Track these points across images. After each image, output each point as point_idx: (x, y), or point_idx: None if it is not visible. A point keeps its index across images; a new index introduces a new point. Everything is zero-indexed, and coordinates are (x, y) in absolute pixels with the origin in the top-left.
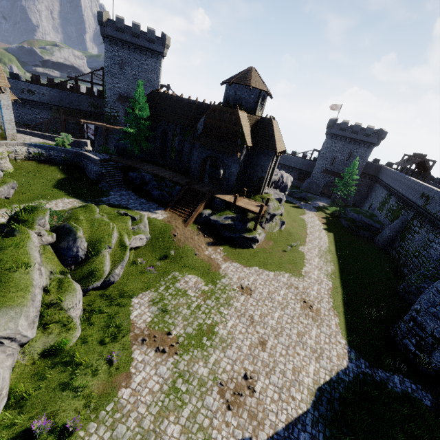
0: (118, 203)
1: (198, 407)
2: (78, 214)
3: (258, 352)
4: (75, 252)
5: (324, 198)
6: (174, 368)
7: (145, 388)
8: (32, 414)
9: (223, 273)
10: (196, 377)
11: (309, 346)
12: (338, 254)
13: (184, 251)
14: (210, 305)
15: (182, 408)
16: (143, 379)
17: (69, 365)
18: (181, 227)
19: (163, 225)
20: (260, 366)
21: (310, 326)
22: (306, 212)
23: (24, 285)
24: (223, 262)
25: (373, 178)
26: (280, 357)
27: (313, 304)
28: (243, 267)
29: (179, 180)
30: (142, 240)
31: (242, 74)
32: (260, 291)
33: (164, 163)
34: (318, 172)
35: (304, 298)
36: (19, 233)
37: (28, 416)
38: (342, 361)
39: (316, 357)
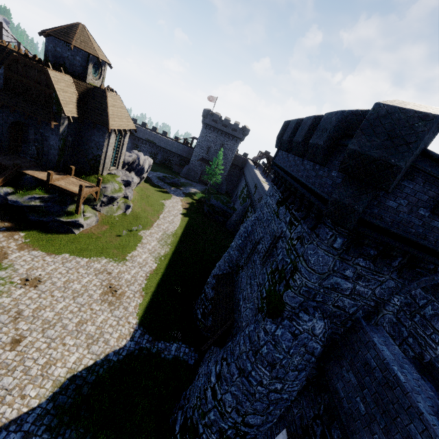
0: None
1: None
2: None
3: (1, 353)
4: None
5: (201, 185)
6: None
7: None
8: None
9: (6, 264)
10: None
11: (85, 334)
12: (182, 237)
13: None
14: None
15: None
16: None
17: None
18: None
19: None
20: None
21: (101, 311)
22: (172, 197)
23: None
24: (16, 251)
25: (242, 170)
26: (34, 353)
27: (119, 289)
28: (46, 255)
29: None
30: None
31: (64, 28)
32: (53, 281)
33: None
34: (196, 160)
35: (113, 282)
36: None
37: None
38: (120, 342)
39: (89, 343)
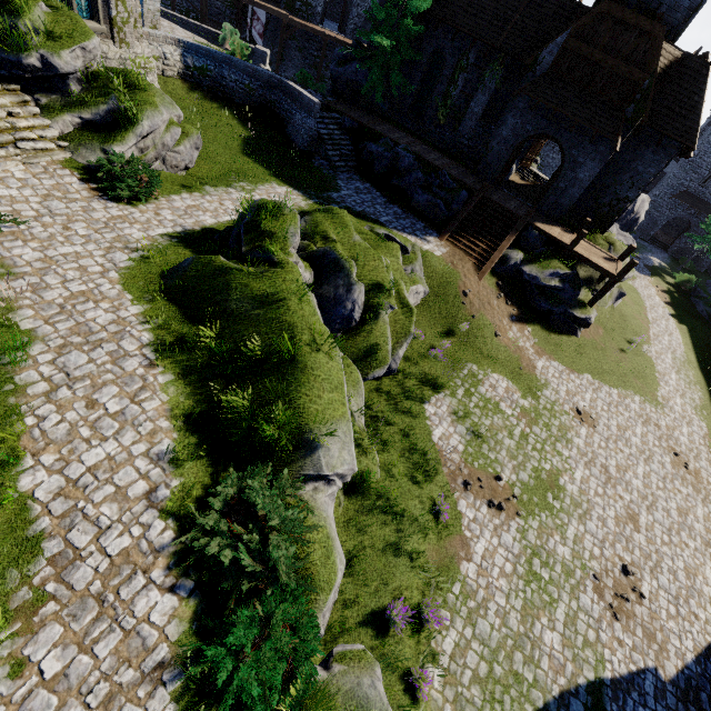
0: (361, 210)
1: (573, 609)
2: (324, 227)
3: (630, 532)
4: (349, 310)
5: (657, 249)
6: (523, 539)
7: (493, 565)
8: (371, 588)
9: (542, 378)
10: (556, 559)
11: (698, 534)
12: (703, 371)
13: (479, 326)
14: (539, 436)
15: (553, 607)
16: (485, 550)
17: (387, 514)
18: (472, 279)
19: (445, 269)
20: (640, 556)
21: (692, 499)
22: (635, 275)
23: (337, 380)
24: (537, 358)
25: None
26: (664, 547)
27: (688, 461)
28: (568, 371)
29: (461, 176)
30: (418, 295)
31: None
32: (605, 423)
33: (417, 131)
34: (666, 195)
35: (673, 446)
36: (280, 263)
37: (367, 591)
38: None
39: (710, 553)
